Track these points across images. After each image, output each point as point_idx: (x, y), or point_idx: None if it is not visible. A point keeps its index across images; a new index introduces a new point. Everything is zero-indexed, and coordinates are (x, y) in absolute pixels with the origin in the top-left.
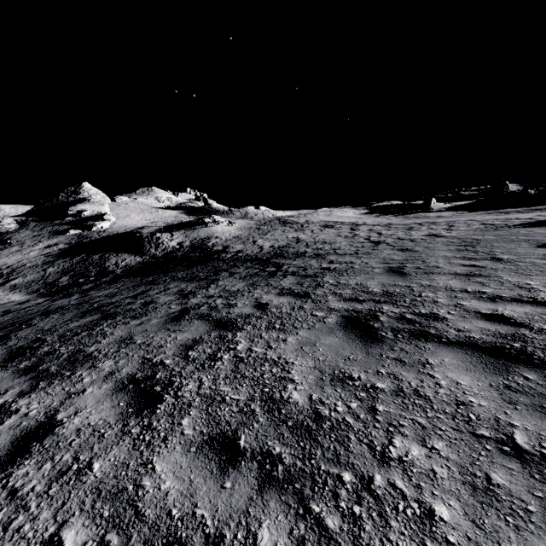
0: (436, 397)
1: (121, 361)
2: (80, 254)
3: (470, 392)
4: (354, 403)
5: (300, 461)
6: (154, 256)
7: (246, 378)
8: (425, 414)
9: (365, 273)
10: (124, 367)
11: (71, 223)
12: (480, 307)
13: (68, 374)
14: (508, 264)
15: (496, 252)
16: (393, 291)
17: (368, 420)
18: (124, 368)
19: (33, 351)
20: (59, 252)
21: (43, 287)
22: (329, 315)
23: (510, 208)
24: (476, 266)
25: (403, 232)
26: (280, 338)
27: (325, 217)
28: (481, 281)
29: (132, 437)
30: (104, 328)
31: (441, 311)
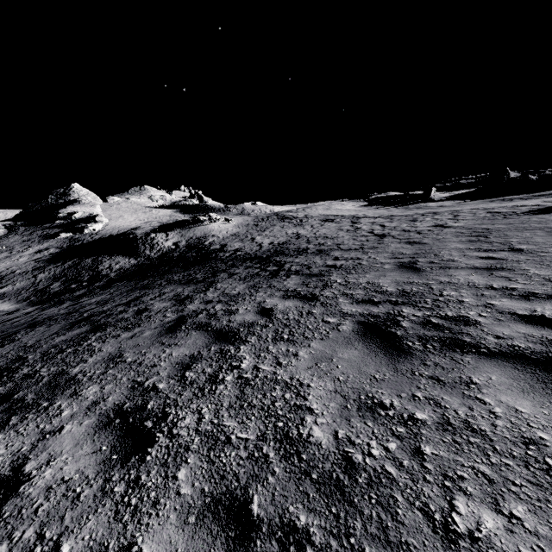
0: (495, 432)
1: (108, 386)
2: (72, 258)
3: (537, 425)
4: (392, 444)
5: (335, 539)
6: (149, 257)
7: (255, 407)
8: (487, 459)
9: (375, 270)
10: (111, 394)
11: (61, 226)
12: (515, 307)
13: (46, 404)
14: (530, 255)
15: (511, 241)
16: (410, 290)
17: (415, 469)
18: (111, 395)
19: (11, 373)
20: (50, 256)
21: (33, 295)
22: (343, 321)
23: (512, 195)
24: (495, 258)
25: (407, 224)
26: (290, 352)
27: (324, 210)
28: (506, 276)
29: (114, 499)
30: (92, 343)
31: (471, 313)
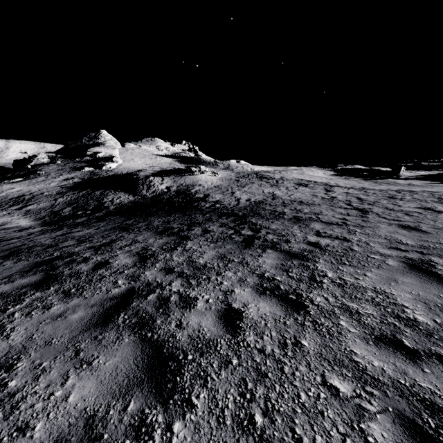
0: None
1: None
2: (87, 189)
3: None
4: None
5: None
6: (145, 197)
7: None
8: None
9: (376, 265)
10: None
11: (88, 161)
12: None
13: None
14: None
15: None
16: None
17: None
18: None
19: None
20: (72, 184)
21: (48, 215)
22: (366, 400)
23: None
24: None
25: (386, 200)
26: None
27: (298, 175)
28: None
29: None
30: (15, 313)
31: None
